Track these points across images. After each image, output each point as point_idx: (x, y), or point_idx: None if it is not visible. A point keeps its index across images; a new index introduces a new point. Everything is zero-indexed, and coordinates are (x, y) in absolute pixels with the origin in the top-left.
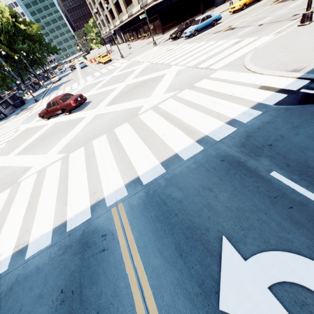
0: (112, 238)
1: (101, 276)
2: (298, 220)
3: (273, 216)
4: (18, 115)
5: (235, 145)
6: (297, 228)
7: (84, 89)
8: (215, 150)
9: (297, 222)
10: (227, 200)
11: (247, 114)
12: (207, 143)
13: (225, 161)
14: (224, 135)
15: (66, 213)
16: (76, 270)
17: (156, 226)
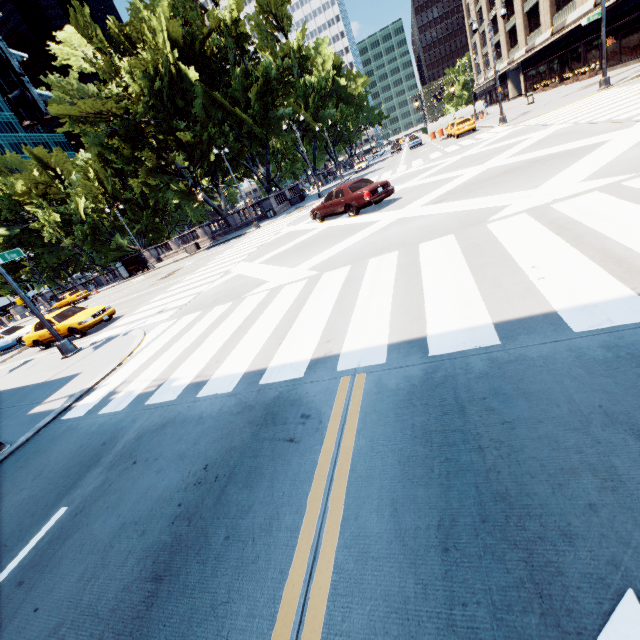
0: (316, 427)
1: (265, 481)
2: None
3: None
4: (289, 214)
5: None
6: None
7: (399, 180)
8: None
9: None
10: None
11: None
12: None
13: None
14: None
15: (272, 357)
16: (239, 448)
17: (414, 450)
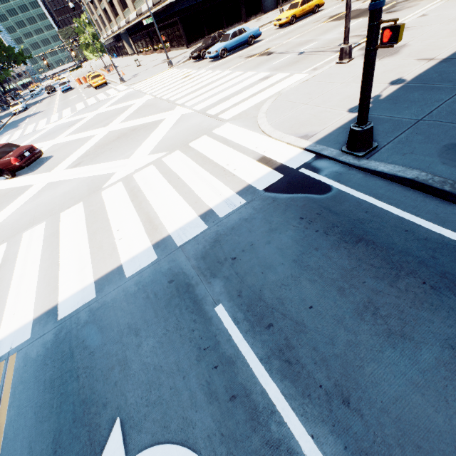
0: None
1: None
2: (216, 388)
3: (190, 381)
4: None
5: (196, 255)
6: (209, 403)
7: (52, 132)
8: (169, 262)
9: (212, 392)
10: (150, 352)
11: (228, 202)
12: (165, 250)
13: (174, 282)
14: (190, 237)
15: None
16: None
17: (44, 398)
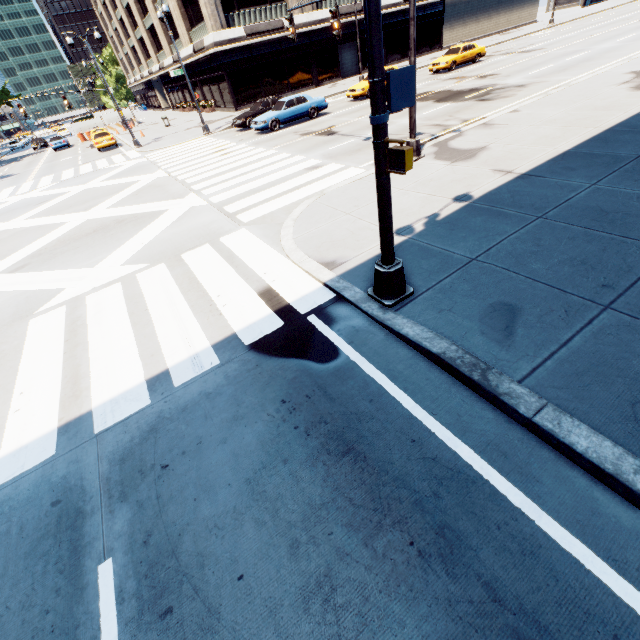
0: None
1: None
2: None
3: None
4: None
5: (113, 454)
6: None
7: (11, 210)
8: (69, 463)
9: None
10: None
11: (196, 361)
12: (73, 439)
13: (60, 505)
14: (118, 419)
15: None
16: None
17: None
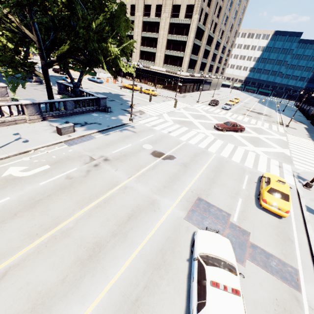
0: None
1: None
2: None
3: None
4: (138, 115)
5: None
6: None
7: (198, 117)
8: None
9: None
10: None
11: None
12: None
13: None
14: None
15: None
16: None
17: None
